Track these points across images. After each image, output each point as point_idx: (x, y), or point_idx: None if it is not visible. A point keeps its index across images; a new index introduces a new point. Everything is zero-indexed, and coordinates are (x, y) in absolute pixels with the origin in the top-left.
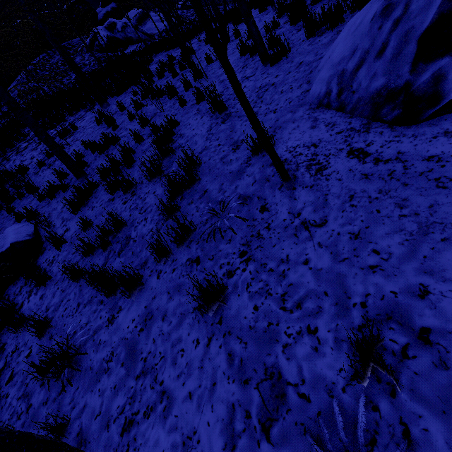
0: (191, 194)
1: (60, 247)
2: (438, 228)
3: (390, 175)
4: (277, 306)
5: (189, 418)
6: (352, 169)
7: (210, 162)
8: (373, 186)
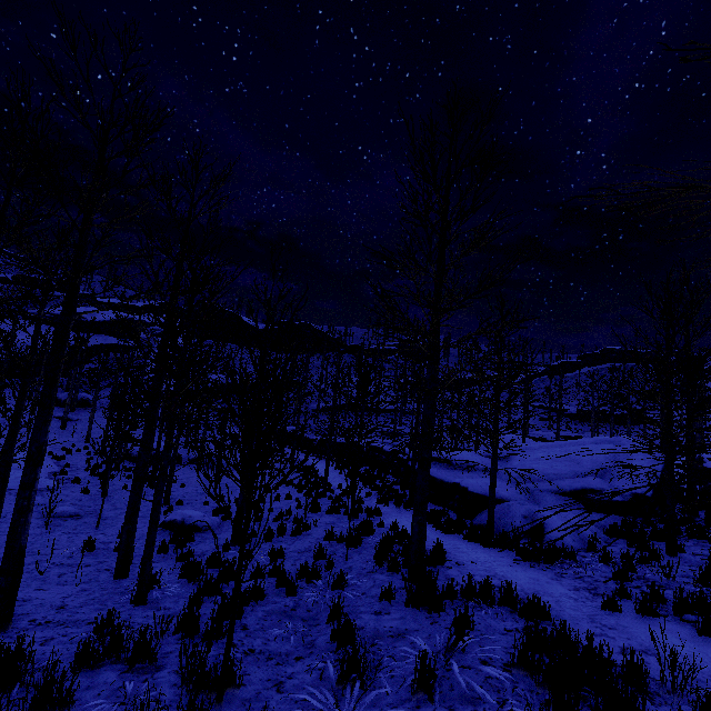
0: None
1: None
2: None
3: None
4: None
5: None
6: None
7: None
8: None
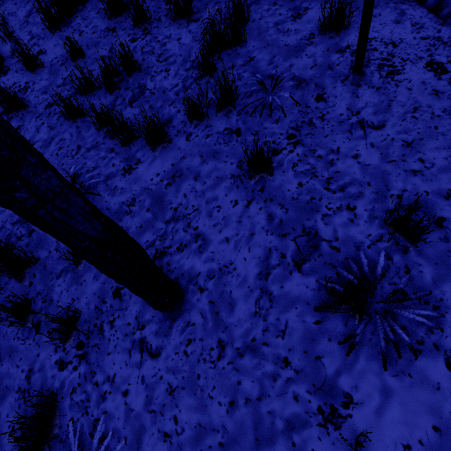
0: (232, 57)
1: (34, 73)
2: None
3: None
4: (321, 186)
5: (226, 254)
6: (426, 82)
7: (261, 23)
8: (439, 104)
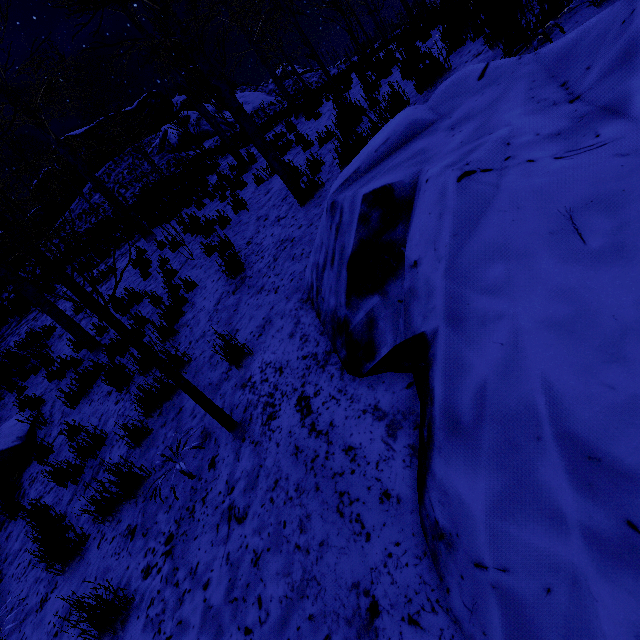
0: (169, 410)
1: (47, 458)
2: (314, 591)
3: (312, 462)
4: None
5: None
6: (291, 432)
7: (200, 359)
8: (295, 474)
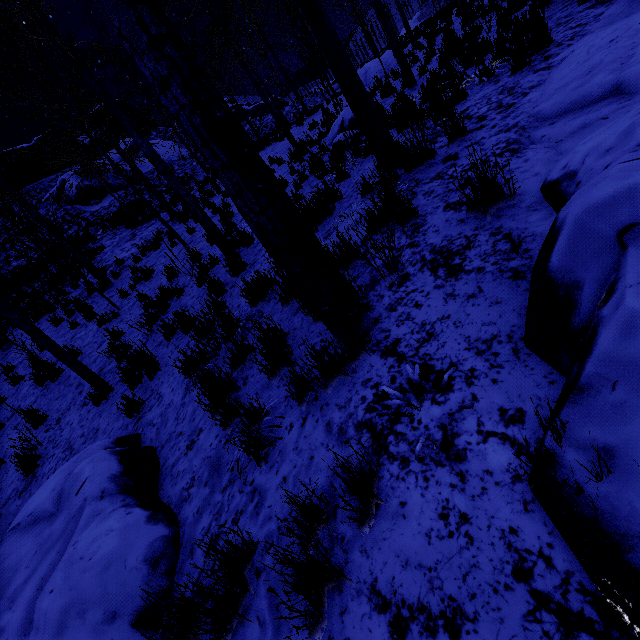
0: None
1: None
2: None
3: None
4: None
5: None
6: None
7: None
8: None
